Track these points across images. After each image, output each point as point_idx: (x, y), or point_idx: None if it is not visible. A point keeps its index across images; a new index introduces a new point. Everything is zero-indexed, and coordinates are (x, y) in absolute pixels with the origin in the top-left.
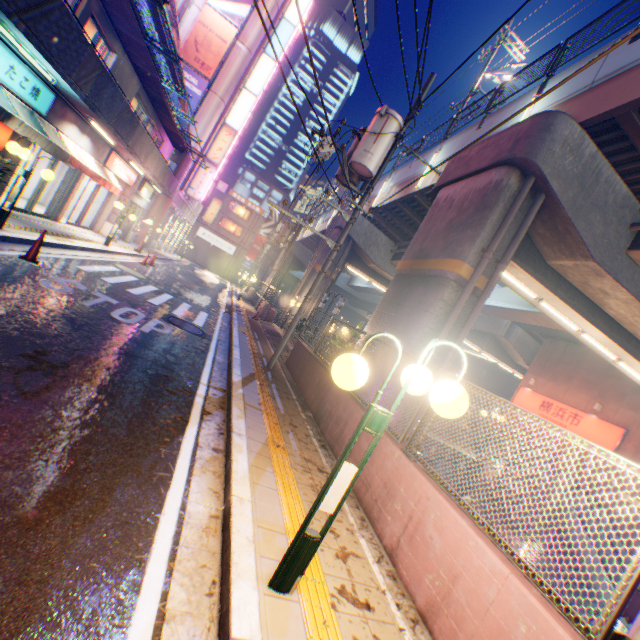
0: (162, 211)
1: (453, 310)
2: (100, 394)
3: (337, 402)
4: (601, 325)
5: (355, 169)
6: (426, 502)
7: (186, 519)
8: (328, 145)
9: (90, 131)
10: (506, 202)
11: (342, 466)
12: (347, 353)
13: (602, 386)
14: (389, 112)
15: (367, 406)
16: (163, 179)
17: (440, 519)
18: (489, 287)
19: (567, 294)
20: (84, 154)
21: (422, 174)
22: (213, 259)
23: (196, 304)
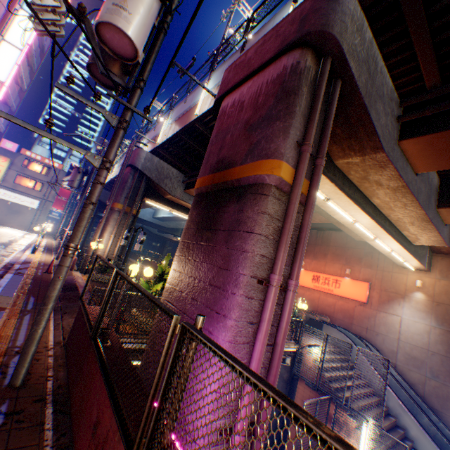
0: None
1: (286, 224)
2: None
3: None
4: (371, 213)
5: (109, 43)
6: None
7: None
8: None
9: None
10: (309, 87)
11: None
12: None
13: (346, 256)
14: None
15: None
16: None
17: None
18: (315, 188)
19: (350, 190)
20: None
21: (198, 103)
22: (14, 215)
23: None
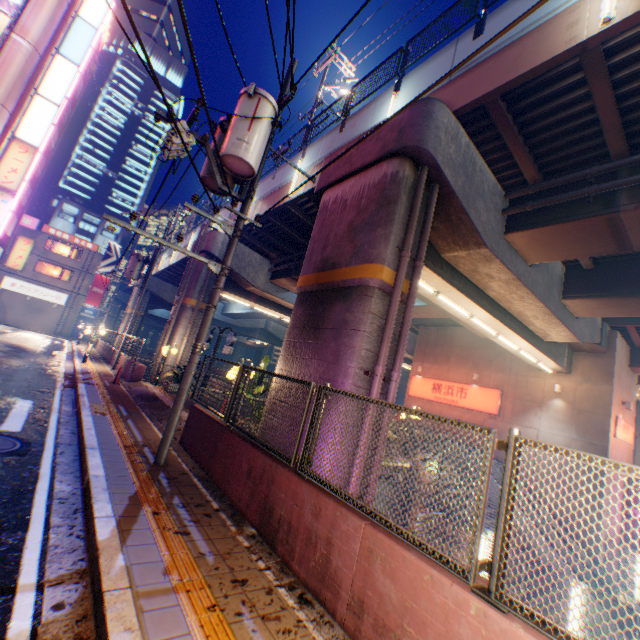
0: None
1: (388, 322)
2: None
3: (297, 503)
4: (487, 307)
5: (229, 166)
6: None
7: None
8: (185, 133)
9: None
10: (408, 195)
11: None
12: None
13: (474, 358)
14: (260, 92)
15: (363, 509)
16: None
17: None
18: (414, 289)
19: (460, 283)
20: None
21: (291, 183)
22: (35, 315)
23: (7, 390)
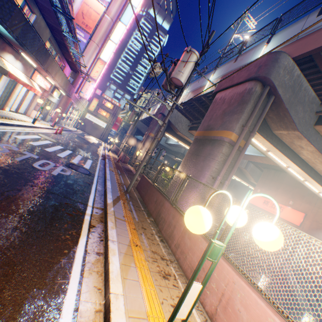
0: (66, 104)
1: (228, 158)
2: (20, 223)
3: (168, 213)
4: (298, 163)
5: (173, 81)
6: (233, 285)
7: (78, 319)
8: (158, 68)
9: (21, 58)
10: (254, 100)
11: (192, 286)
12: (196, 206)
13: (293, 192)
14: (192, 50)
15: None
16: (65, 87)
17: (244, 298)
18: (246, 145)
19: (282, 148)
20: (18, 71)
21: (205, 85)
22: (94, 130)
23: (85, 155)
